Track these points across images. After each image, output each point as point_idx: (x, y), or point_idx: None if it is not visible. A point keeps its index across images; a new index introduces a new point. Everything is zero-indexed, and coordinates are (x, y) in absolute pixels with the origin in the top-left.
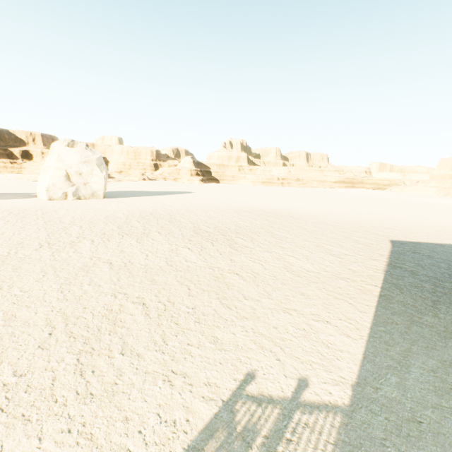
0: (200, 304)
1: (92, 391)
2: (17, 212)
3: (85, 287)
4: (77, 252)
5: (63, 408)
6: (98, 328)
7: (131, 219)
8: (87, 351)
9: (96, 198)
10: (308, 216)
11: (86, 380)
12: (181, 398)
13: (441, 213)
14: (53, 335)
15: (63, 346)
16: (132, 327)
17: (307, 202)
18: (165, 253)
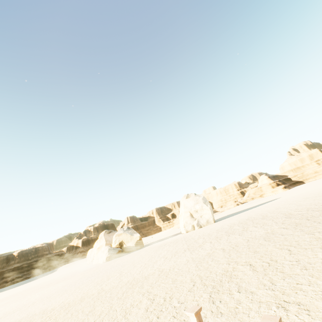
0: (303, 257)
1: (220, 311)
2: (173, 241)
3: (209, 262)
4: (203, 249)
5: (204, 318)
6: (220, 280)
7: (232, 226)
8: (214, 291)
9: (209, 223)
10: None
11: (216, 305)
12: (298, 319)
13: None
14: (195, 285)
15: (201, 290)
16: (243, 277)
17: None
18: (262, 235)
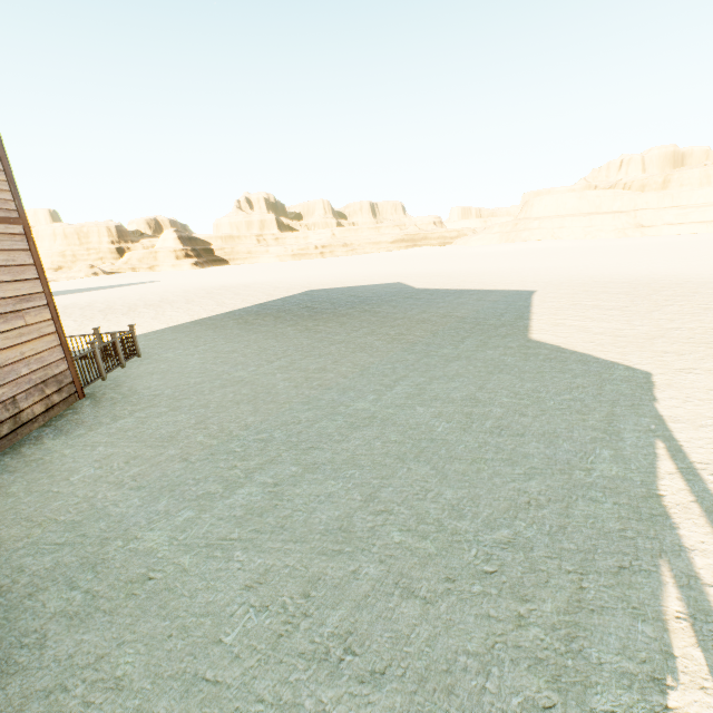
0: None
1: None
2: None
3: None
4: None
5: None
6: None
7: None
8: None
9: None
10: (272, 284)
11: None
12: None
13: (447, 262)
14: None
15: None
16: None
17: (309, 271)
18: None
